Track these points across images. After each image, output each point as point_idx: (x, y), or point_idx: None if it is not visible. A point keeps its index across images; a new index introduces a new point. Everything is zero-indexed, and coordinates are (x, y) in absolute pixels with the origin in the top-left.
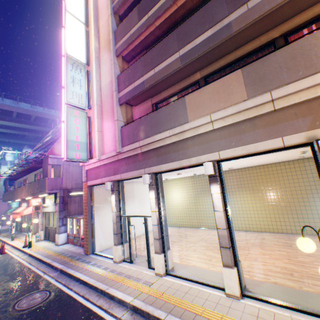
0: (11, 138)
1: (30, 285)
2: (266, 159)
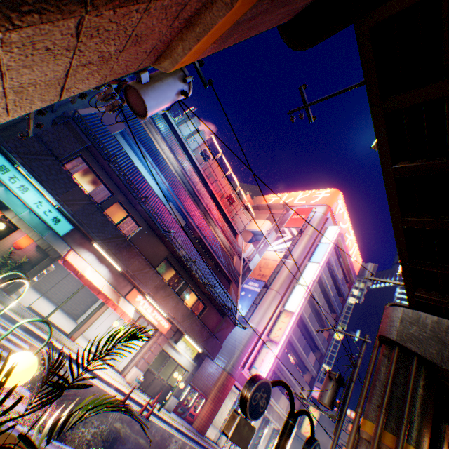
0: None
1: None
2: None
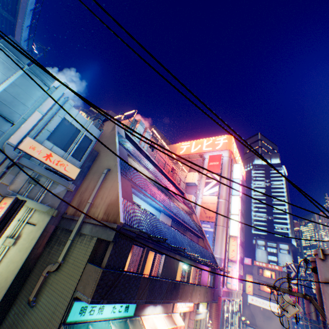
0: None
1: None
2: None
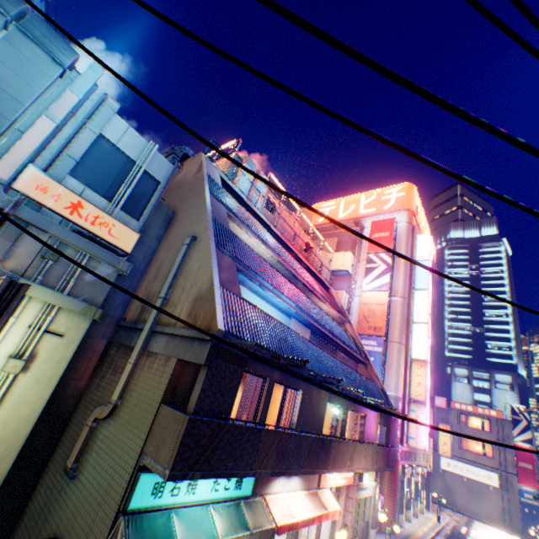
0: None
1: None
2: None
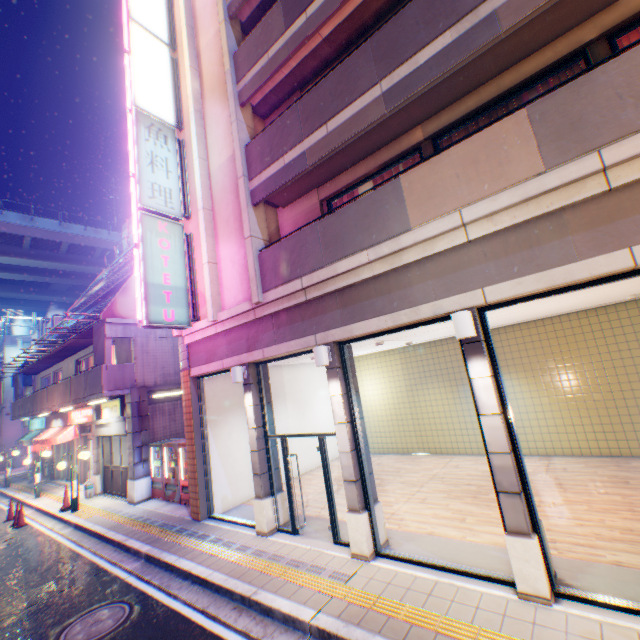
0: (21, 290)
1: (85, 591)
2: (564, 304)
